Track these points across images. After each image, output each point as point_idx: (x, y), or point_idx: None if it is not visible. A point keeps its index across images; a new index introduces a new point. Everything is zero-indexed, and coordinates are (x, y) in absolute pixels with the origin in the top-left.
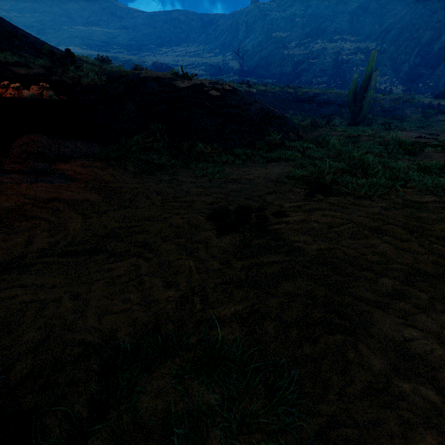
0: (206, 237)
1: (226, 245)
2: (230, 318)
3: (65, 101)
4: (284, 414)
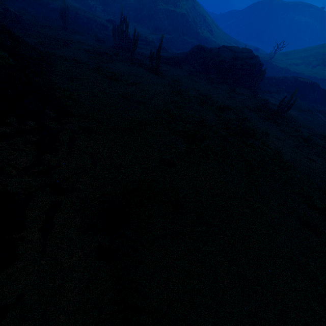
0: None
1: None
2: None
3: None
4: None
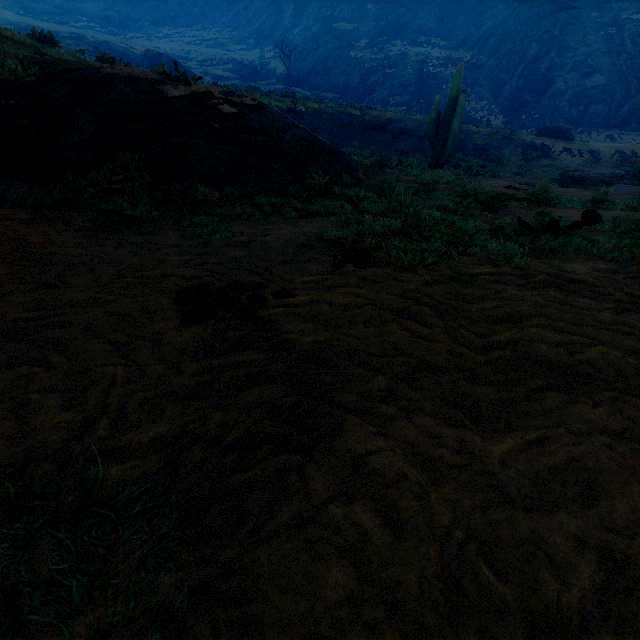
0: (161, 330)
1: (186, 340)
2: (147, 446)
3: None
4: (152, 569)
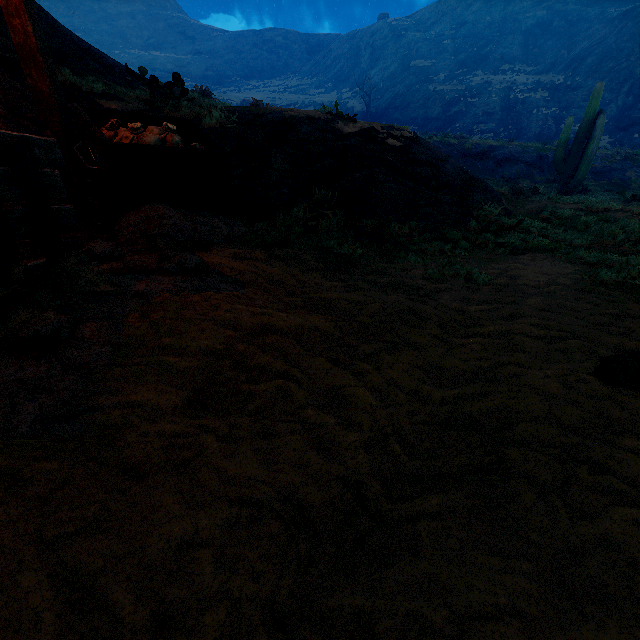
0: None
1: None
2: None
3: (204, 151)
4: None
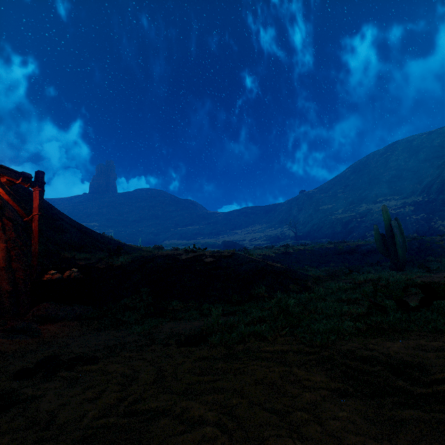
0: None
1: None
2: None
3: (78, 278)
4: None
